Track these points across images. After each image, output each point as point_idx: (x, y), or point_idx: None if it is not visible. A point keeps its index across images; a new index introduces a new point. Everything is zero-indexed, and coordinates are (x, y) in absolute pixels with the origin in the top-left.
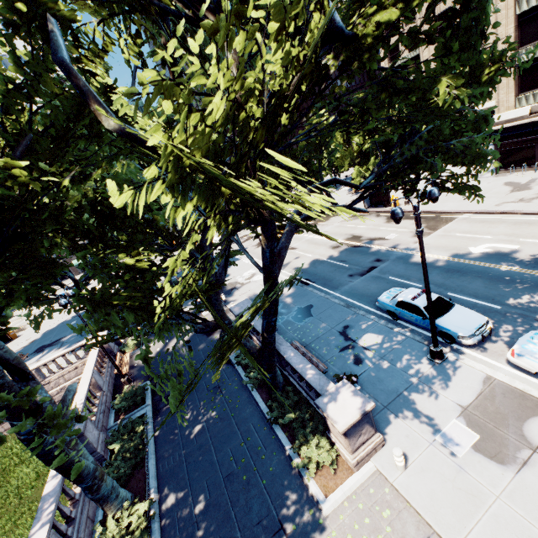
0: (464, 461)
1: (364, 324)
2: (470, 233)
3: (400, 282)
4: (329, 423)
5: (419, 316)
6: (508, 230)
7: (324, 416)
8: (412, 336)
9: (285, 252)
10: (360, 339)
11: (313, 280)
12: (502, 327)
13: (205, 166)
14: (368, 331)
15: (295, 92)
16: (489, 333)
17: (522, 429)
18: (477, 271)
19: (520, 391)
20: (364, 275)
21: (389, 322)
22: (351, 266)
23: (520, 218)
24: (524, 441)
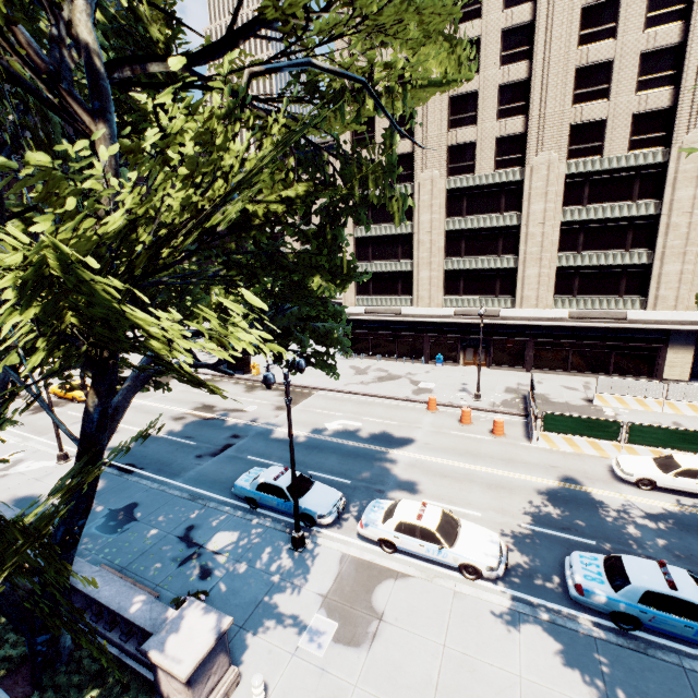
0: (326, 660)
1: (216, 519)
2: (326, 409)
3: (261, 462)
4: (161, 678)
5: (281, 499)
6: (354, 409)
7: (158, 666)
8: (273, 525)
9: (121, 415)
10: (210, 541)
11: (140, 465)
12: (353, 501)
13: (92, 288)
14: (221, 528)
15: (180, 234)
16: (344, 508)
17: (371, 601)
18: (333, 446)
19: (368, 562)
20: (217, 455)
21: (248, 512)
22: (201, 444)
23: (362, 399)
24: (373, 613)
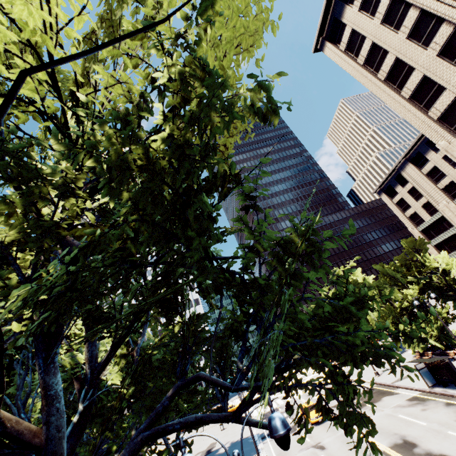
0: None
1: None
2: None
3: None
4: None
5: None
6: None
7: None
8: None
9: None
10: None
11: None
12: None
13: None
14: None
15: None
16: None
17: None
18: None
19: None
20: None
21: None
22: None
23: None
24: None
